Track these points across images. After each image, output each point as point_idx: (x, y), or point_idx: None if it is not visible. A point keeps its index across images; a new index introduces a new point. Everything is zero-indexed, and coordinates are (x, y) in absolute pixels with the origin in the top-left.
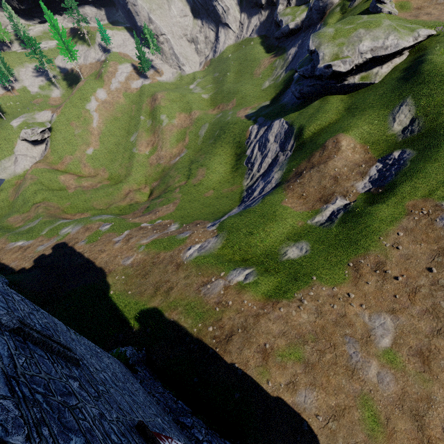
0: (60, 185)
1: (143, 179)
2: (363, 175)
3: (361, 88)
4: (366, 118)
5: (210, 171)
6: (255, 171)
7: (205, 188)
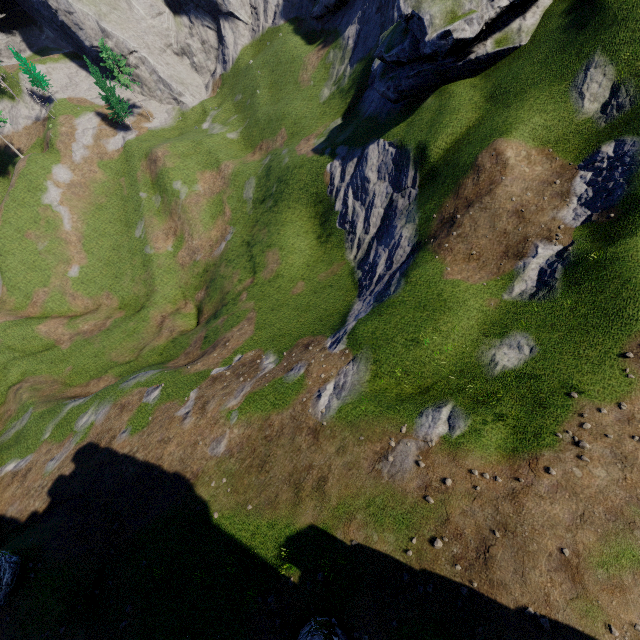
0: (44, 342)
1: (178, 292)
2: (565, 197)
3: (500, 59)
4: (532, 105)
5: (286, 251)
6: (361, 232)
7: (289, 281)
